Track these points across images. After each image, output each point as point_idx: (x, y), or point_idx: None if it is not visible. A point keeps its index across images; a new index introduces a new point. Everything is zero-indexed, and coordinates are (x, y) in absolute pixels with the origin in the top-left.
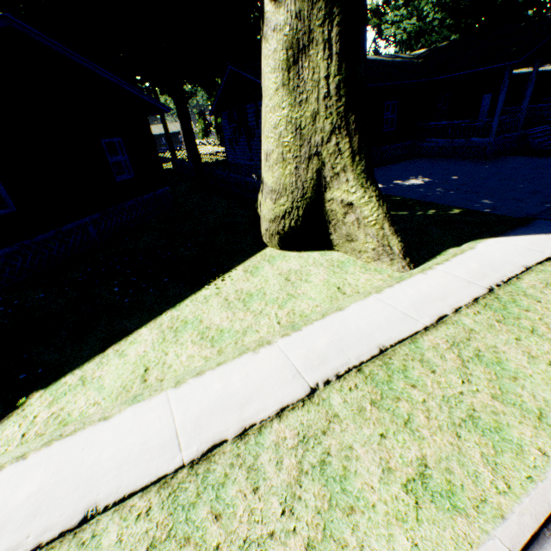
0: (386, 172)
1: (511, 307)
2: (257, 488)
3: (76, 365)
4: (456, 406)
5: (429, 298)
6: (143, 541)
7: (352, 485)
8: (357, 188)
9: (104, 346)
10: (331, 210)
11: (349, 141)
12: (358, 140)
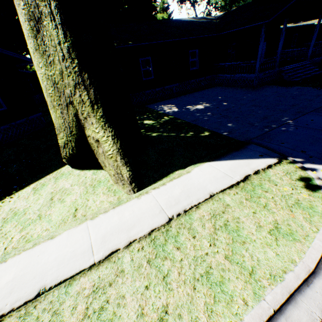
0: (189, 98)
1: (170, 243)
2: None
3: None
4: None
5: (121, 227)
6: None
7: None
8: (100, 129)
9: None
10: (91, 143)
11: (87, 94)
12: (94, 93)
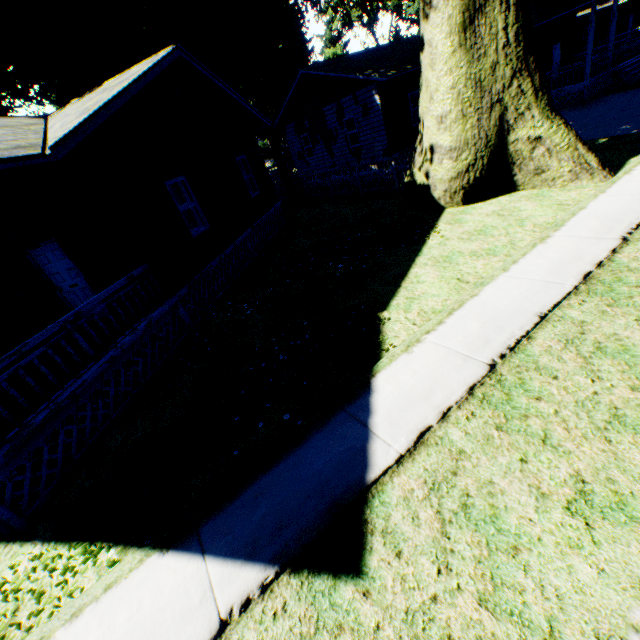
0: None
1: None
2: None
3: (388, 297)
4: None
5: None
6: (599, 307)
7: None
8: (543, 121)
9: (394, 285)
10: (514, 151)
11: (530, 81)
12: (538, 78)
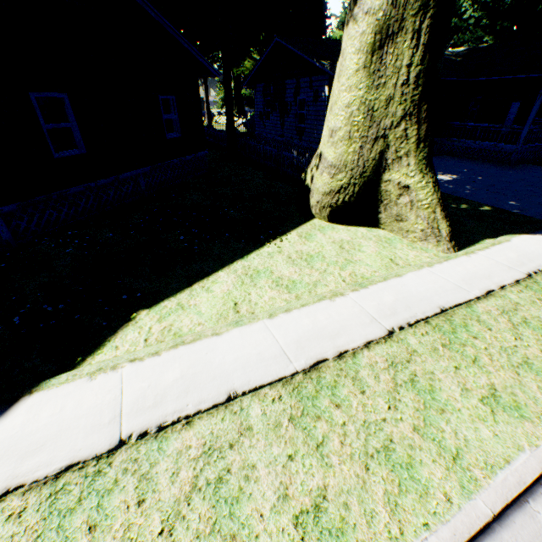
0: None
1: None
2: (364, 391)
3: (169, 294)
4: (513, 354)
5: (476, 276)
6: (283, 415)
7: (439, 396)
8: (416, 173)
9: (189, 282)
10: (385, 190)
11: (417, 128)
12: (425, 129)
